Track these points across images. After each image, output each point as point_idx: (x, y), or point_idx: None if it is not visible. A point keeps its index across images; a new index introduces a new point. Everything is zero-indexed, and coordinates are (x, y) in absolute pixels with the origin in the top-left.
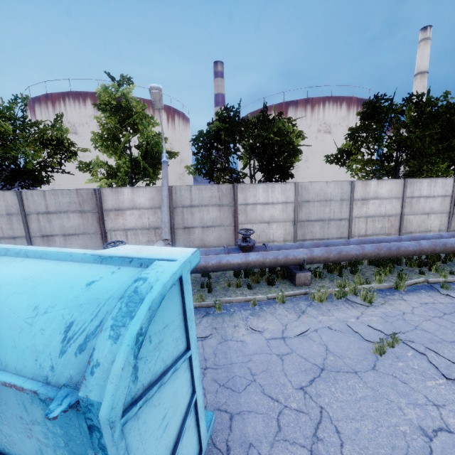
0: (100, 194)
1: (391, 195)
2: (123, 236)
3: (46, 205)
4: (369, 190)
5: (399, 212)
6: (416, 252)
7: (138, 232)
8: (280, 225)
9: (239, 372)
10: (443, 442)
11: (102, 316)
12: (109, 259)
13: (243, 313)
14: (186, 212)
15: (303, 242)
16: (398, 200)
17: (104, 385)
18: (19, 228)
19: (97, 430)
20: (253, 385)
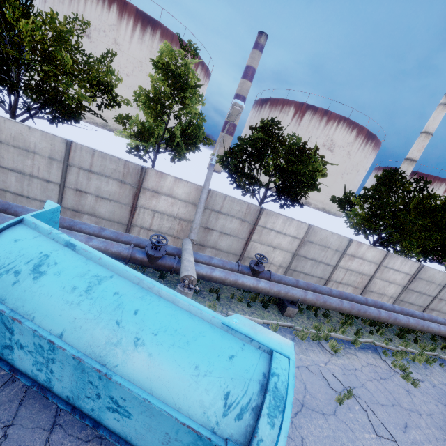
0: (145, 172)
1: (372, 260)
2: (150, 215)
3: (91, 163)
4: (359, 251)
5: (372, 274)
6: (375, 318)
7: (164, 217)
8: (282, 253)
9: None
10: None
11: (250, 395)
12: (234, 331)
13: None
14: (213, 215)
15: (299, 280)
16: (375, 265)
17: None
18: (56, 174)
19: None
20: None
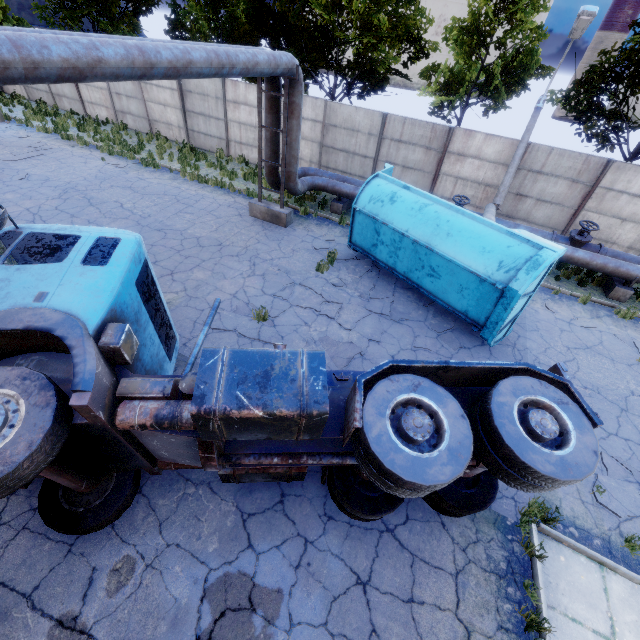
0: (452, 134)
1: None
2: (452, 183)
3: (401, 133)
4: None
5: None
6: None
7: (467, 184)
8: (637, 228)
9: (529, 324)
10: (639, 399)
11: (517, 264)
12: (515, 236)
13: (543, 295)
14: (529, 177)
15: None
16: None
17: (519, 286)
18: (372, 149)
19: (506, 298)
20: (536, 332)
